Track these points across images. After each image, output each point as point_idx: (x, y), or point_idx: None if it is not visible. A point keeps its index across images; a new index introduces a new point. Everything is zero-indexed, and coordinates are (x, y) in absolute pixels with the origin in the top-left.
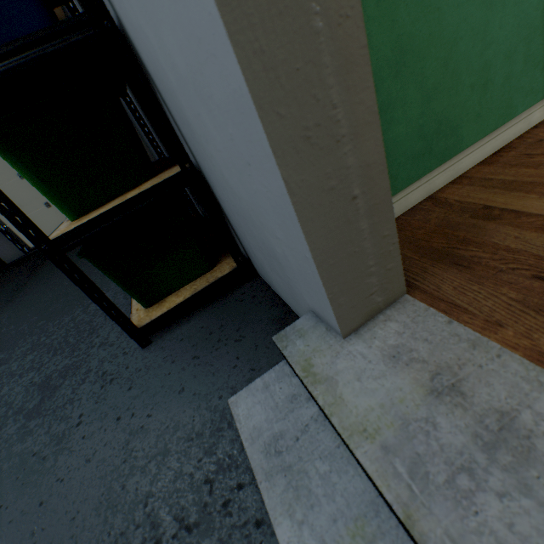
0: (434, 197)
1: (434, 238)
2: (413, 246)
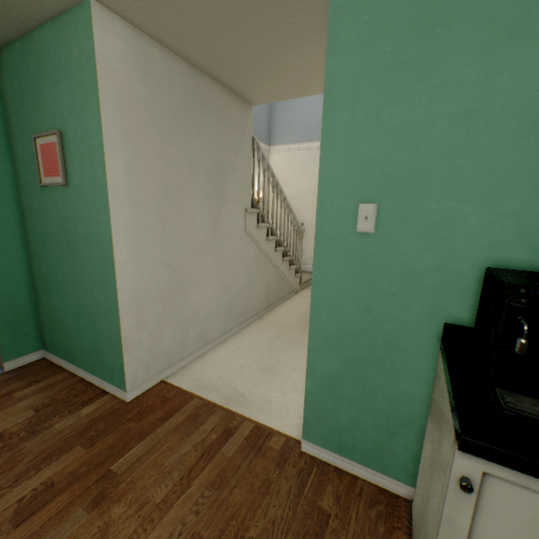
0: (65, 371)
1: (32, 373)
2: (32, 370)
